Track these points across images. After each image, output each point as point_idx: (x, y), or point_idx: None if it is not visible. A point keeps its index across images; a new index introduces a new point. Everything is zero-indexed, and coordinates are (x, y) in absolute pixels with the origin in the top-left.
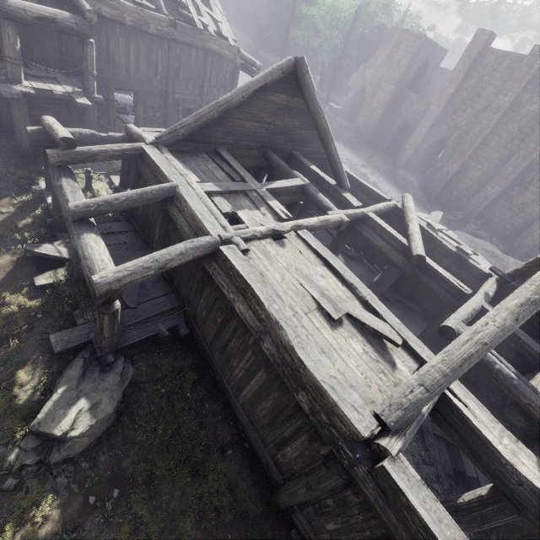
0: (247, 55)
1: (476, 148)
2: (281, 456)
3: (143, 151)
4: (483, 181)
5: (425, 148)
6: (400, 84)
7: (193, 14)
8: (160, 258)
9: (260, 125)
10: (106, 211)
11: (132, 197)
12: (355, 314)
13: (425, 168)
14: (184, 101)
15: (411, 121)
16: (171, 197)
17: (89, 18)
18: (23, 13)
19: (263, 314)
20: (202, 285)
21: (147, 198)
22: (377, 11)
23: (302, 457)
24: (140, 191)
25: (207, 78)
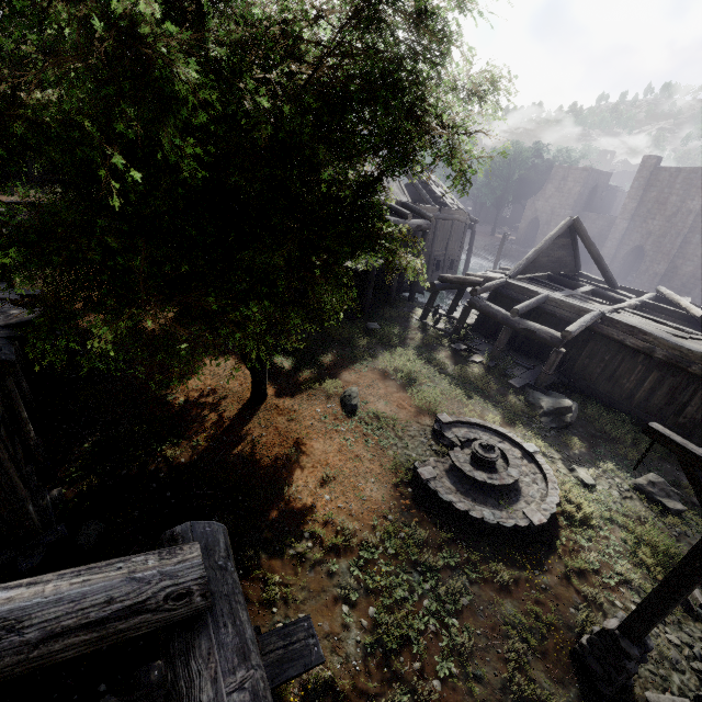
0: (472, 216)
1: (678, 247)
2: (682, 418)
3: (506, 283)
4: (699, 275)
5: (621, 256)
6: (575, 208)
7: (445, 200)
8: (585, 321)
9: (548, 259)
10: (527, 310)
11: (535, 302)
12: (695, 337)
13: (626, 274)
14: (437, 256)
15: (596, 236)
16: (545, 301)
17: (432, 220)
18: (413, 226)
19: (651, 338)
20: (586, 343)
21: (539, 302)
22: (531, 156)
23: (701, 406)
24: (536, 299)
25: (451, 237)
